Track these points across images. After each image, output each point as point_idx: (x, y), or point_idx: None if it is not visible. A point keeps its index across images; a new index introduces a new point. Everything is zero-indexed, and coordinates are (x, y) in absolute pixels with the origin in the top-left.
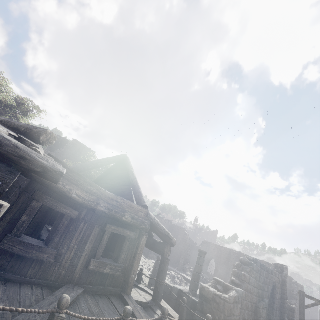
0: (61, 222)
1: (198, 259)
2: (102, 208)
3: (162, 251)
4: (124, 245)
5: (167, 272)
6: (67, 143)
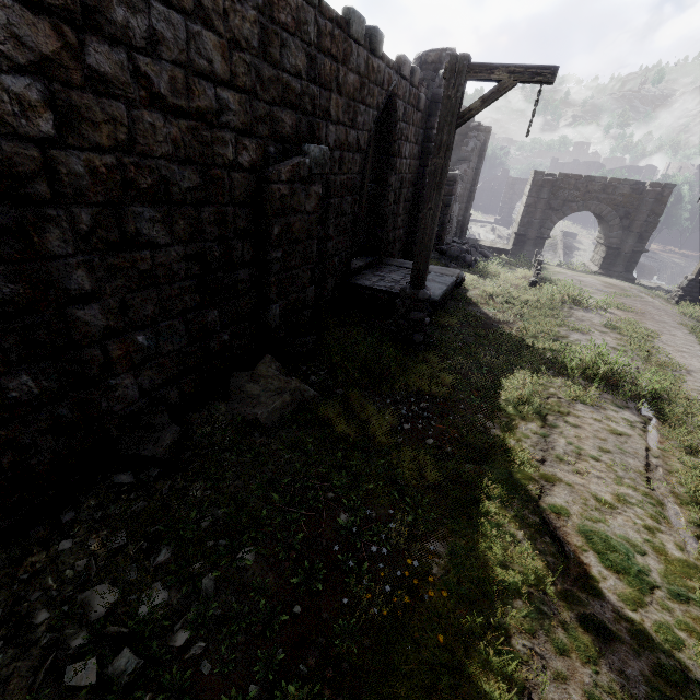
0: None
1: None
2: None
3: None
4: None
5: None
6: None
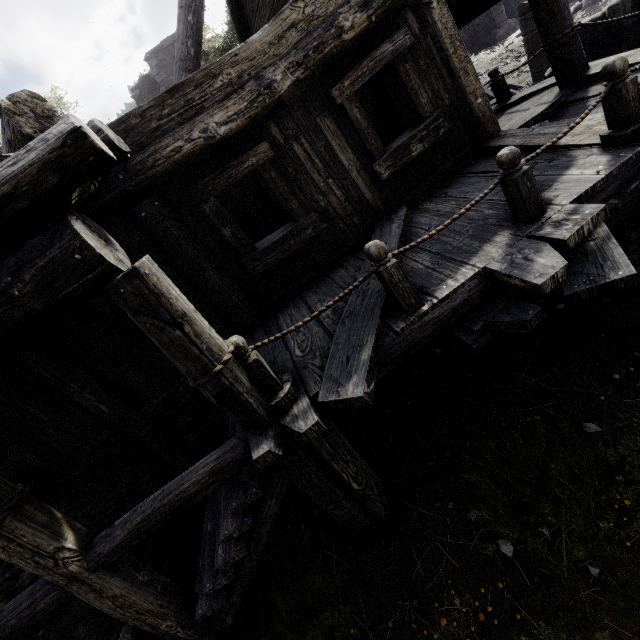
0: (267, 183)
1: None
2: (285, 82)
3: None
4: (405, 81)
5: None
6: (154, 82)
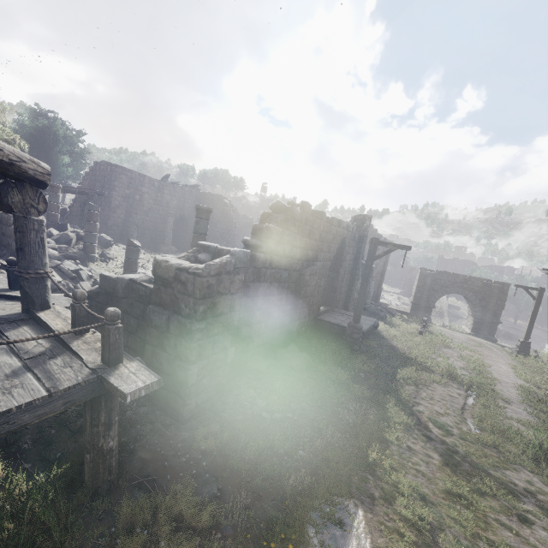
0: None
1: (195, 224)
2: None
3: (6, 203)
4: None
5: (42, 249)
6: None
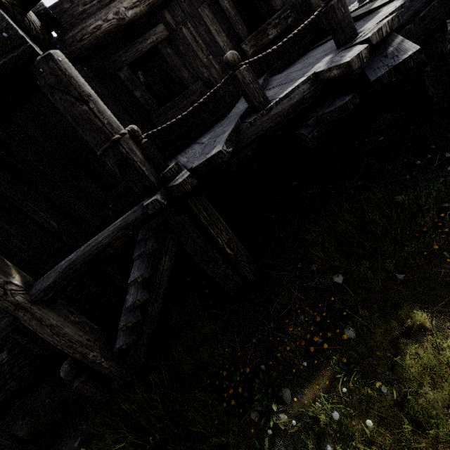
0: (164, 57)
1: None
2: None
3: None
4: None
5: None
6: None
